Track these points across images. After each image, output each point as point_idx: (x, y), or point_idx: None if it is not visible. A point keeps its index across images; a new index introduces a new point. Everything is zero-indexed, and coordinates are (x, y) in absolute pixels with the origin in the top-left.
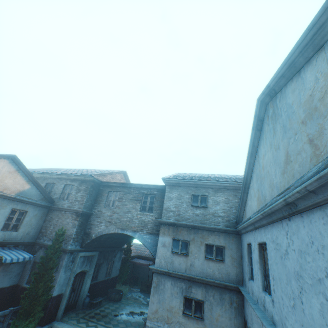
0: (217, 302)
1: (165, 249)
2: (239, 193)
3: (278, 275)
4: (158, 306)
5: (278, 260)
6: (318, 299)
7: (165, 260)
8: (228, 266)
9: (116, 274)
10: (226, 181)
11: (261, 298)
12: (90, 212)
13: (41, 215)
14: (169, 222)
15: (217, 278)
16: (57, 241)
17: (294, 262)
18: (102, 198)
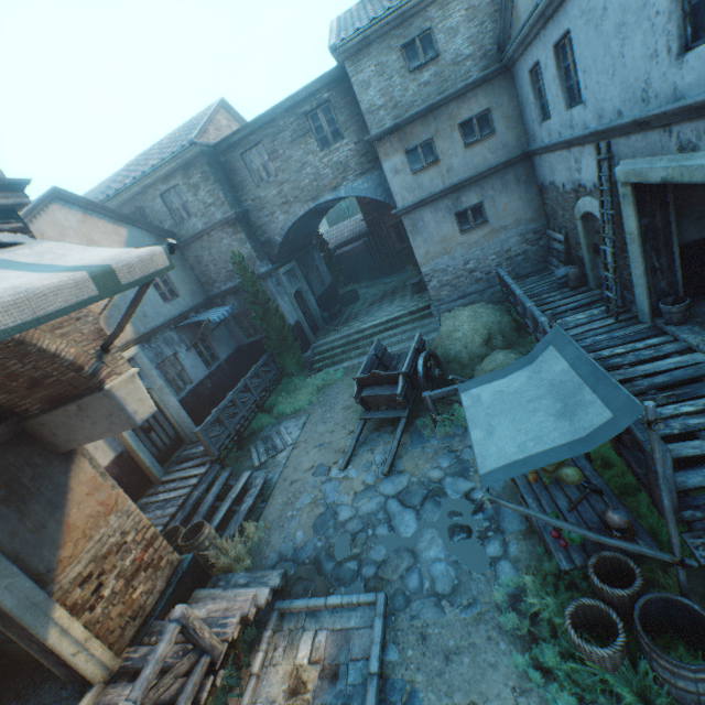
0: (499, 192)
1: (401, 177)
2: None
3: (591, 61)
4: (426, 248)
5: (591, 37)
6: (640, 31)
7: (409, 190)
8: (503, 136)
9: (330, 281)
10: None
11: (566, 122)
12: (245, 211)
13: (180, 264)
14: (387, 131)
15: (491, 164)
16: (245, 271)
17: (615, 14)
18: (240, 176)
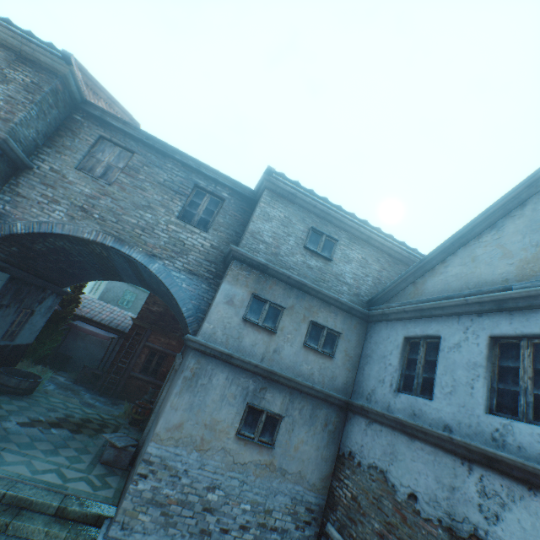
0: (304, 421)
1: (231, 310)
2: (384, 258)
3: None
4: (185, 417)
5: None
6: None
7: (226, 331)
8: (338, 367)
9: (28, 341)
10: (378, 229)
11: (482, 425)
12: (26, 162)
13: None
14: (255, 261)
15: (314, 382)
16: None
17: None
18: (74, 142)
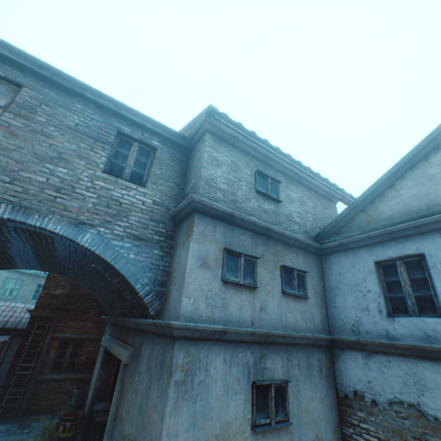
0: (305, 376)
1: (207, 274)
2: (313, 195)
3: None
4: (190, 440)
5: None
6: None
7: (209, 301)
8: (312, 306)
9: None
10: (308, 168)
11: None
12: None
13: None
14: (220, 211)
15: (301, 330)
16: None
17: None
18: None
